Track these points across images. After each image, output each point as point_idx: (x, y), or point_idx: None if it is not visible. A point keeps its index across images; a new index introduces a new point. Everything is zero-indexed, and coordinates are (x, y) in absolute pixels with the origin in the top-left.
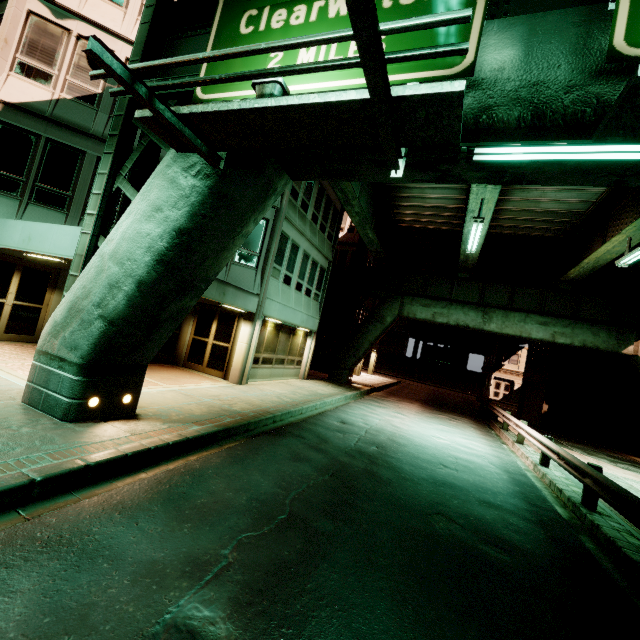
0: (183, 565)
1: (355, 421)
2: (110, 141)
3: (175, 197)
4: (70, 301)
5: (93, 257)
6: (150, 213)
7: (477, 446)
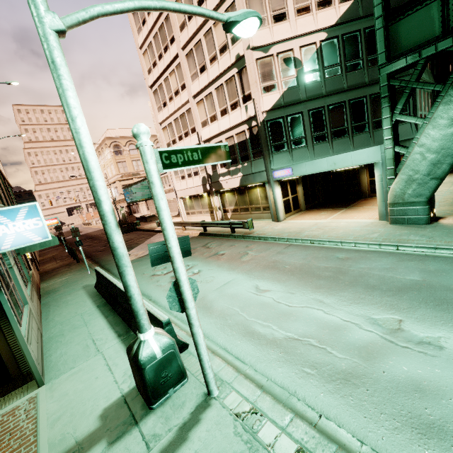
0: None
1: None
2: (384, 100)
3: None
4: (404, 179)
5: (411, 156)
6: (450, 123)
7: None
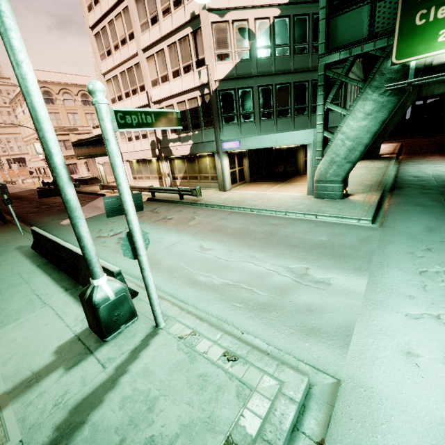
0: (442, 216)
1: (420, 175)
2: (320, 88)
3: (378, 107)
4: (328, 160)
5: (335, 141)
6: (364, 117)
7: None
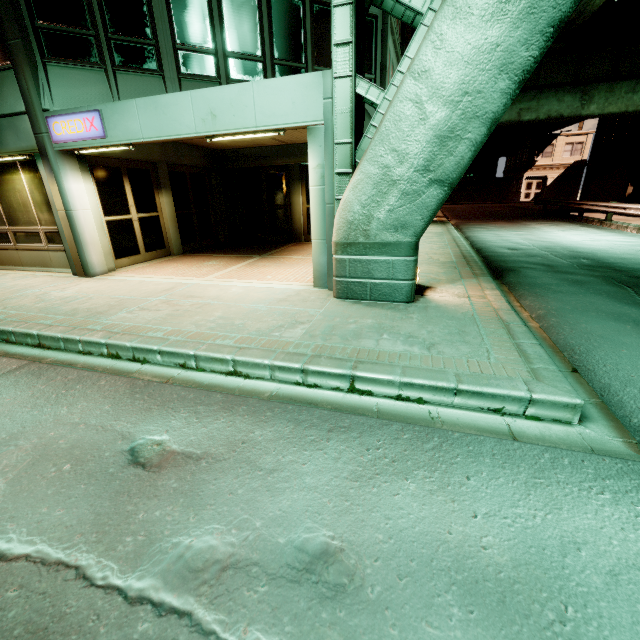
0: None
1: (514, 246)
2: None
3: None
4: (372, 175)
5: (395, 106)
6: (495, 7)
7: (626, 239)
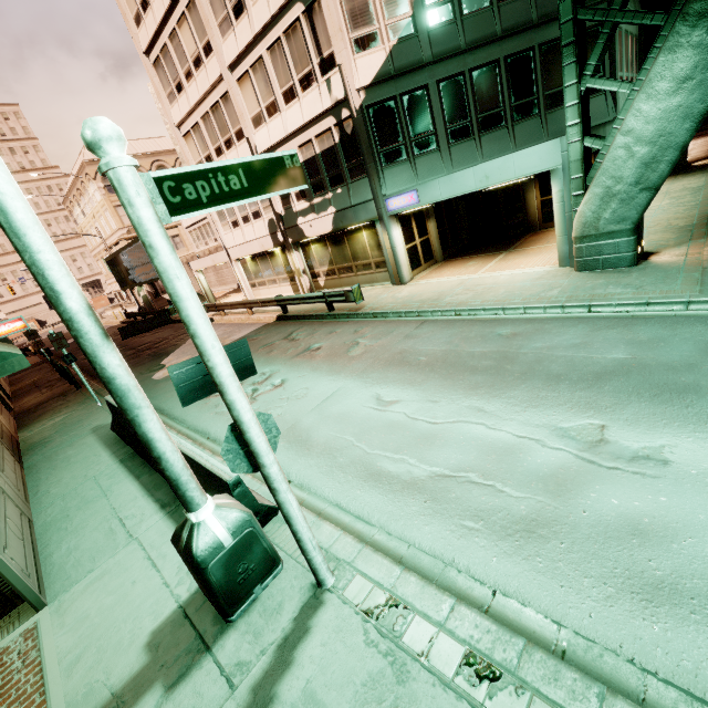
0: None
1: None
2: (566, 52)
3: (707, 59)
4: (598, 194)
5: (611, 153)
6: (674, 88)
7: None
